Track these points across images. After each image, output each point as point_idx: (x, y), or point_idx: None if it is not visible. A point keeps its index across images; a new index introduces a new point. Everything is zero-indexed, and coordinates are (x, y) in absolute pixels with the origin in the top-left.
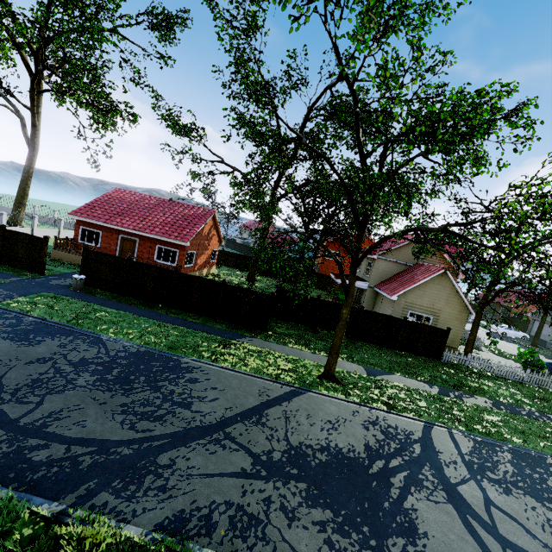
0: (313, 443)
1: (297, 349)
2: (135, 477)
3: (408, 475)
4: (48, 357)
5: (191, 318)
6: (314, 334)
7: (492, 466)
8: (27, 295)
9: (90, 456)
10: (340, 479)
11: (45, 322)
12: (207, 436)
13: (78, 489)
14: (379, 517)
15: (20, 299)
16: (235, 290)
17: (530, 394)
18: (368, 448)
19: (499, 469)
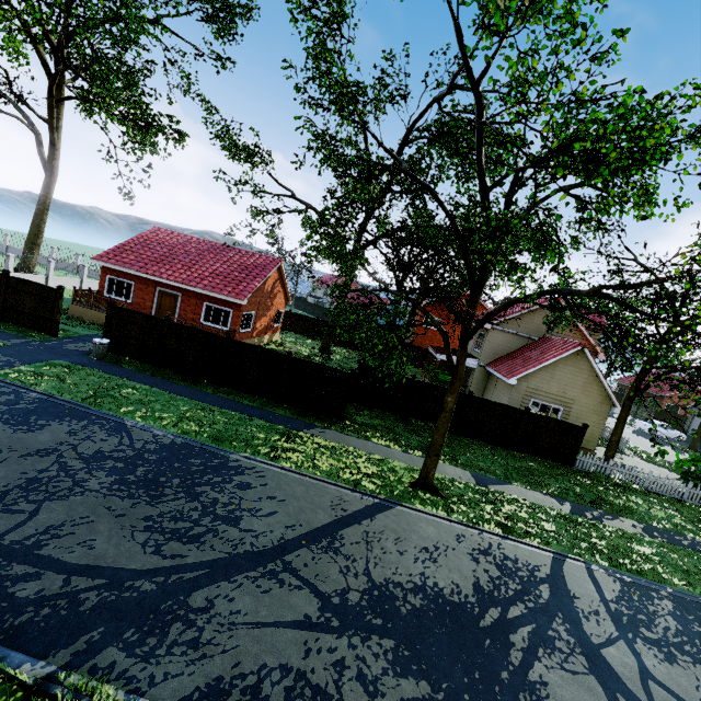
0: (404, 580)
1: (383, 446)
2: (157, 625)
3: (533, 631)
4: (52, 448)
5: (246, 400)
6: (406, 426)
7: (648, 619)
8: (32, 363)
9: (96, 592)
10: (440, 634)
11: (52, 399)
12: (259, 567)
13: (75, 642)
14: (496, 693)
15: (22, 368)
16: (304, 365)
17: (692, 517)
18: (479, 590)
19: (658, 624)
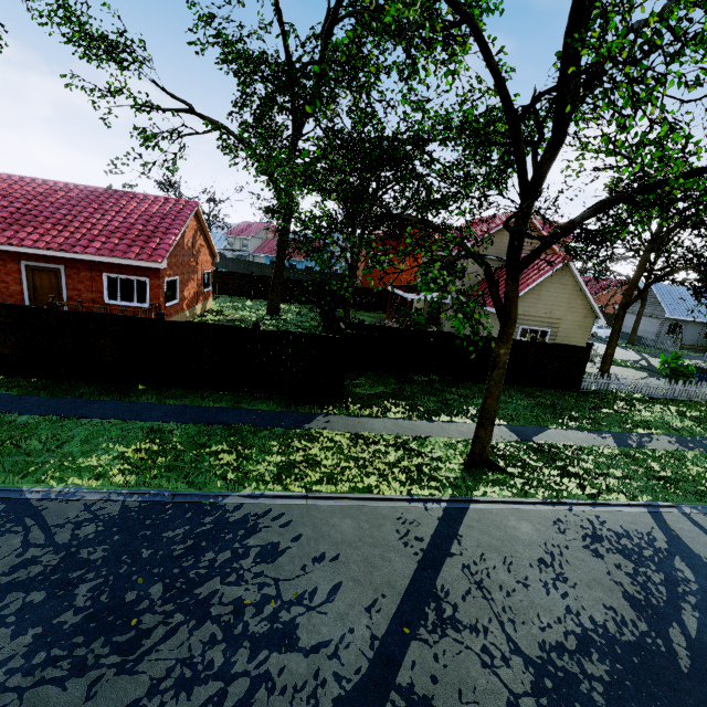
0: (560, 636)
1: (403, 420)
2: None
3: None
4: None
5: (209, 401)
6: (410, 385)
7: None
8: None
9: None
10: None
11: None
12: None
13: None
14: None
15: None
16: (280, 337)
17: (692, 414)
18: (636, 604)
19: None
